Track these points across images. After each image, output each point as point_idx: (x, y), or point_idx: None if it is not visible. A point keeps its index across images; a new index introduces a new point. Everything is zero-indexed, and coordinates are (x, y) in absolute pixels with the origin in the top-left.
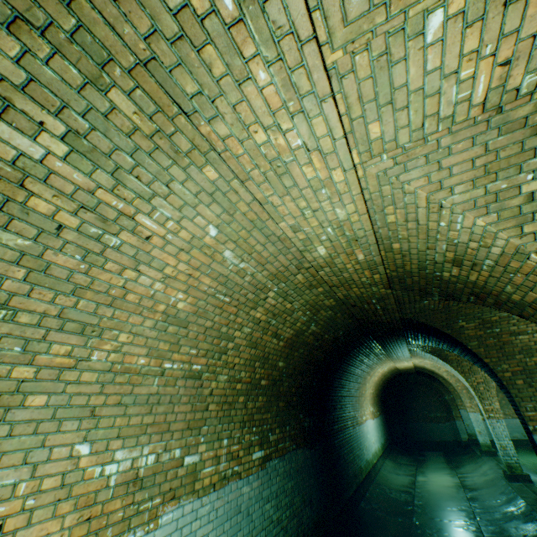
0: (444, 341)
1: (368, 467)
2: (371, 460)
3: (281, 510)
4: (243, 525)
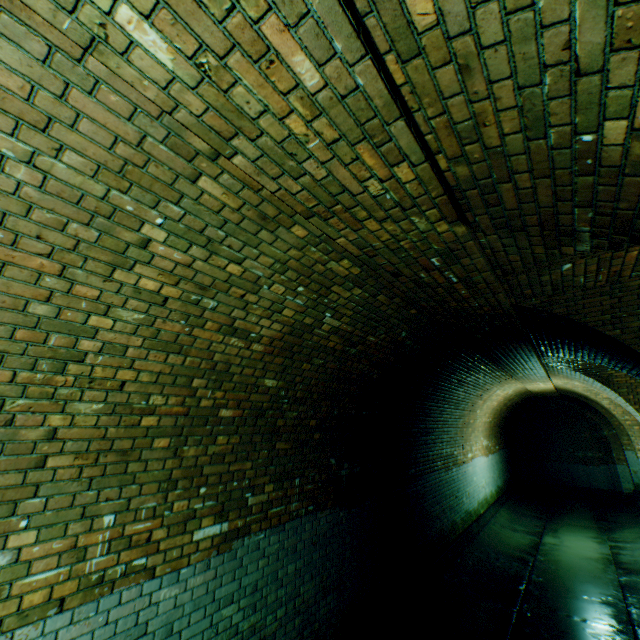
0: (605, 351)
1: (469, 520)
2: (475, 510)
3: (264, 611)
4: None
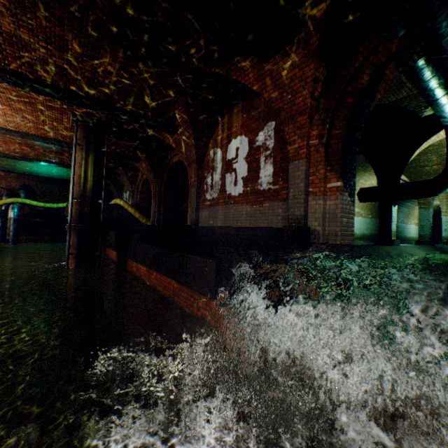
0: None
1: (405, 238)
2: (407, 237)
3: (373, 228)
4: (367, 225)
